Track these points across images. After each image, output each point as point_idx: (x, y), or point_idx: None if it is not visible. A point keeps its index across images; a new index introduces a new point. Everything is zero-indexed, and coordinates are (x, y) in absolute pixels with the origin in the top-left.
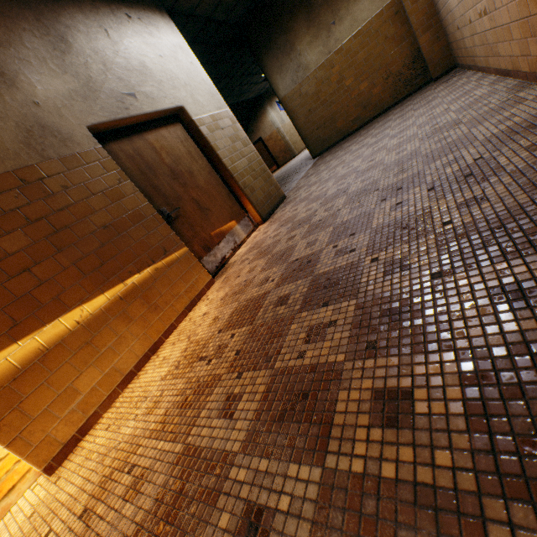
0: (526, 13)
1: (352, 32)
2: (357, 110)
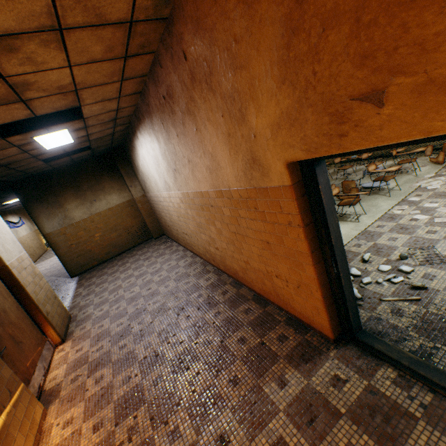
0: (205, 247)
1: (108, 207)
2: (111, 247)
